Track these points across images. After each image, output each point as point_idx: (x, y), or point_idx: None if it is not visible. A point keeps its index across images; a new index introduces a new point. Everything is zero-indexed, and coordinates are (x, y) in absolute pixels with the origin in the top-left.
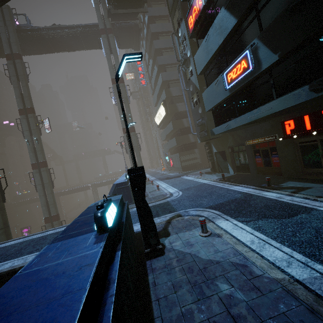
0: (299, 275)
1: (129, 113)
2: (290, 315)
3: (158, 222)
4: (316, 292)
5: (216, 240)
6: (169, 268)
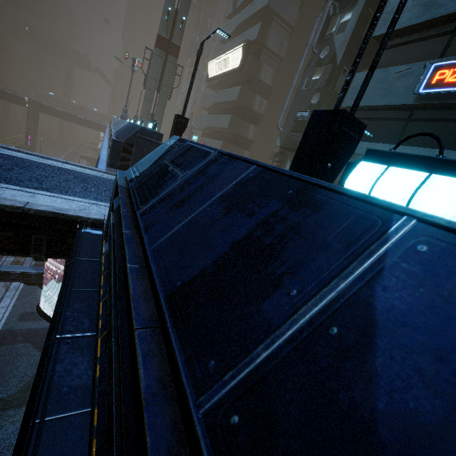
0: None
1: (185, 15)
2: None
3: None
4: None
5: None
6: None
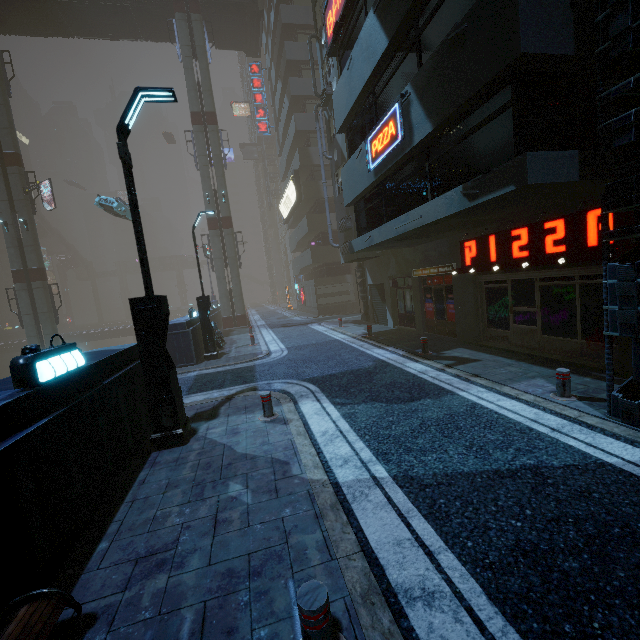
0: (344, 477)
1: (224, 189)
2: (289, 520)
3: (213, 398)
4: (346, 497)
5: (277, 429)
6: (179, 462)
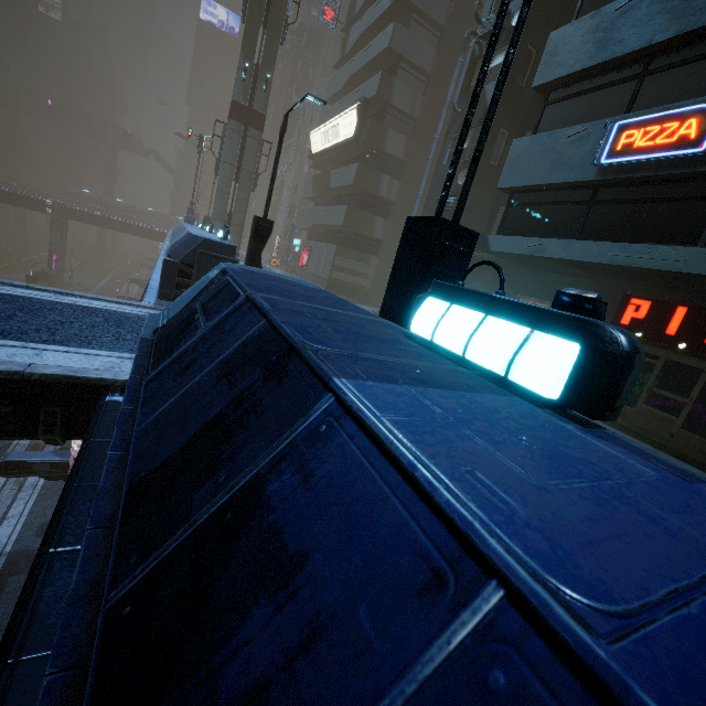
0: None
1: (270, 71)
2: None
3: None
4: None
5: None
6: None
